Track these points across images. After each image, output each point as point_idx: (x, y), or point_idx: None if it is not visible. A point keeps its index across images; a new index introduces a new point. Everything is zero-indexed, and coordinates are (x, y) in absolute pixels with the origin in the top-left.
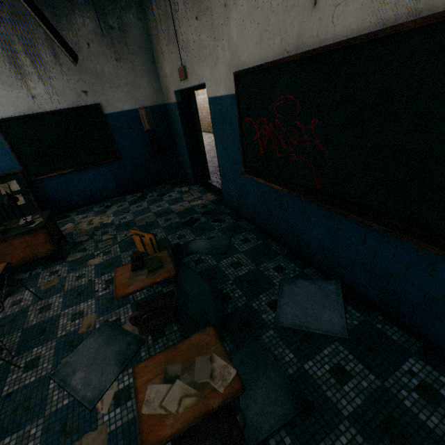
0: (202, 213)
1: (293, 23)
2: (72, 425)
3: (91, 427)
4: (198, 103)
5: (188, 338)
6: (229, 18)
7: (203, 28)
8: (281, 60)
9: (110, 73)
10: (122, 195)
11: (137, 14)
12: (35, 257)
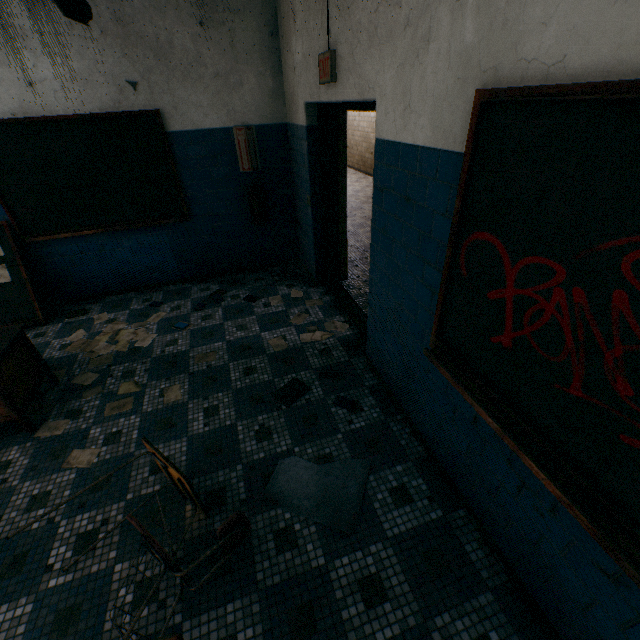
0: (318, 369)
1: None
2: None
3: None
4: (350, 117)
5: None
6: None
7: None
8: None
9: (186, 49)
10: (186, 281)
11: None
12: None
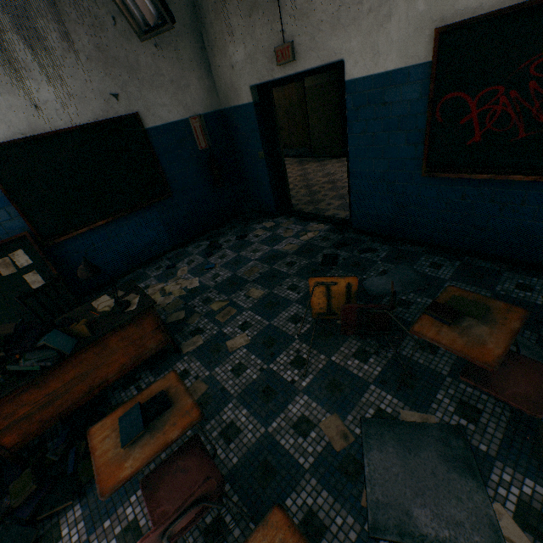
0: (331, 246)
1: None
2: None
3: None
4: None
5: None
6: None
7: None
8: None
9: (148, 65)
10: (176, 247)
11: None
12: (140, 359)
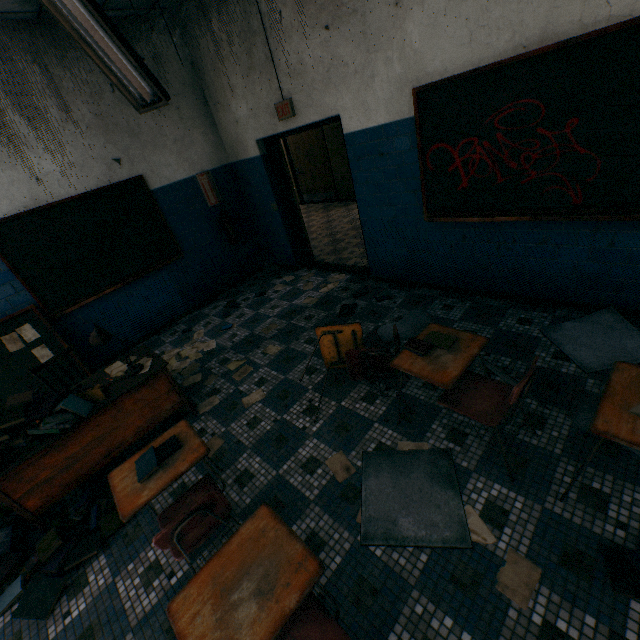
0: (351, 296)
1: (536, 11)
2: (465, 575)
3: (494, 563)
4: None
5: (610, 381)
6: (405, 19)
7: (342, 39)
8: (516, 58)
9: (150, 127)
10: (192, 310)
11: (174, 38)
12: (156, 421)
